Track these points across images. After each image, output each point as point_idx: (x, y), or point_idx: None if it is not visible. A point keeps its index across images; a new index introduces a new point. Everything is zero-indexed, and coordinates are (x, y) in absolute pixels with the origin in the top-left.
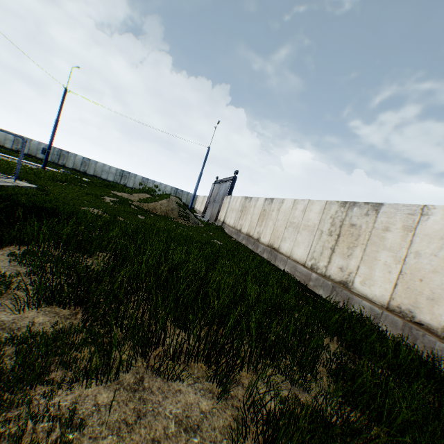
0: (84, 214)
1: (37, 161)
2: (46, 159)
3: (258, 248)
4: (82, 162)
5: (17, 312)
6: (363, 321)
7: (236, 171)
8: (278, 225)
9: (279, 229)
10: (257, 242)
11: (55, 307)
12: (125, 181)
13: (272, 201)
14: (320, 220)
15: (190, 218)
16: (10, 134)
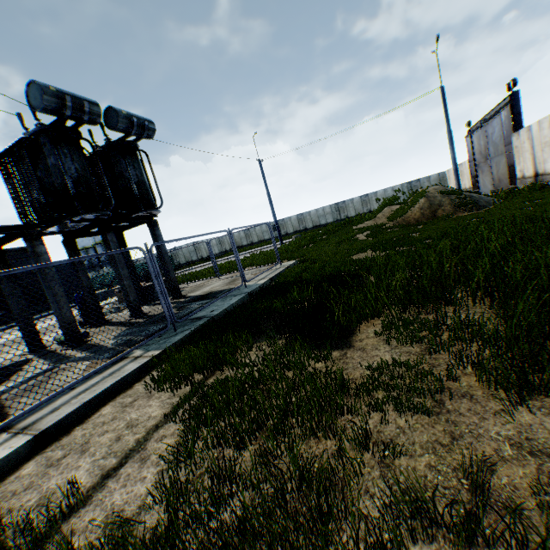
0: (364, 263)
1: (268, 243)
2: (279, 235)
3: None
4: (297, 221)
5: (501, 418)
6: None
7: (511, 83)
8: None
9: None
10: None
11: (538, 398)
12: (345, 213)
13: None
14: None
15: (475, 202)
16: (240, 234)
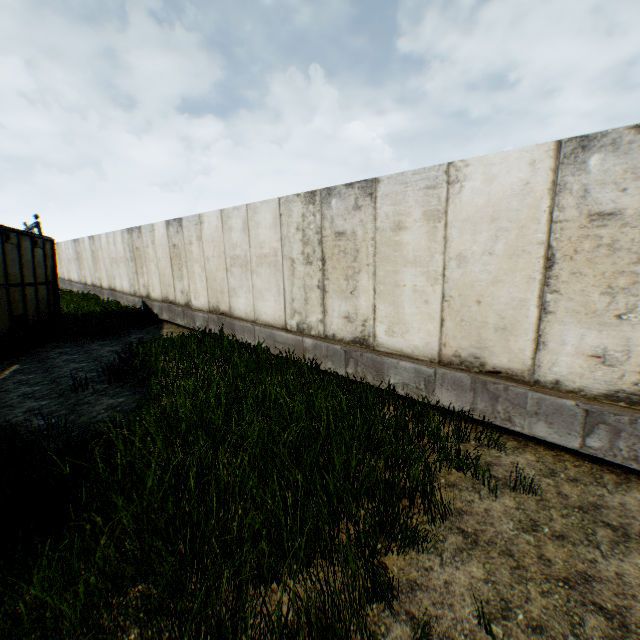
0: None
1: None
2: None
3: (67, 285)
4: None
5: None
6: (82, 294)
7: (37, 216)
8: (67, 263)
9: (68, 266)
10: (65, 281)
11: None
12: None
13: (59, 245)
14: (74, 253)
15: None
16: None
